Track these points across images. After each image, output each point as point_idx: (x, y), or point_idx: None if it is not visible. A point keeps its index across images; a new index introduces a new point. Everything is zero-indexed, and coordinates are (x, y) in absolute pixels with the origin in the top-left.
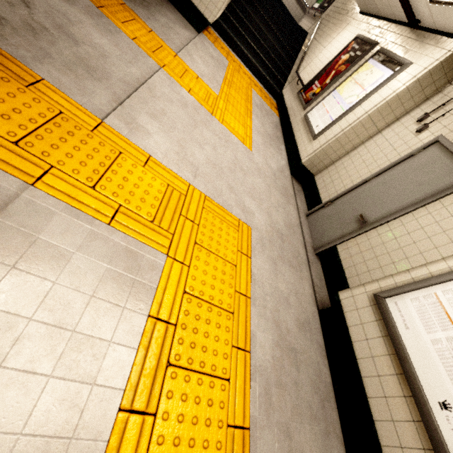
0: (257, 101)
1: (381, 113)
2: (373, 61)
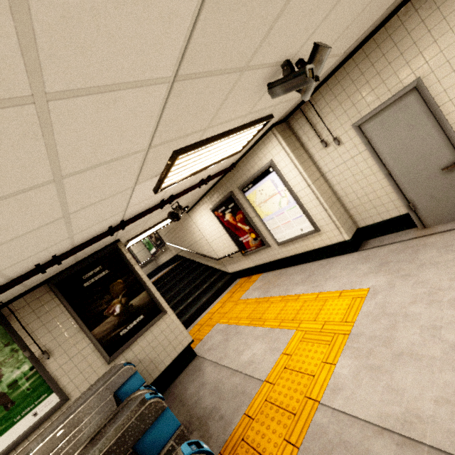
0: (256, 293)
1: (311, 174)
2: (248, 192)
